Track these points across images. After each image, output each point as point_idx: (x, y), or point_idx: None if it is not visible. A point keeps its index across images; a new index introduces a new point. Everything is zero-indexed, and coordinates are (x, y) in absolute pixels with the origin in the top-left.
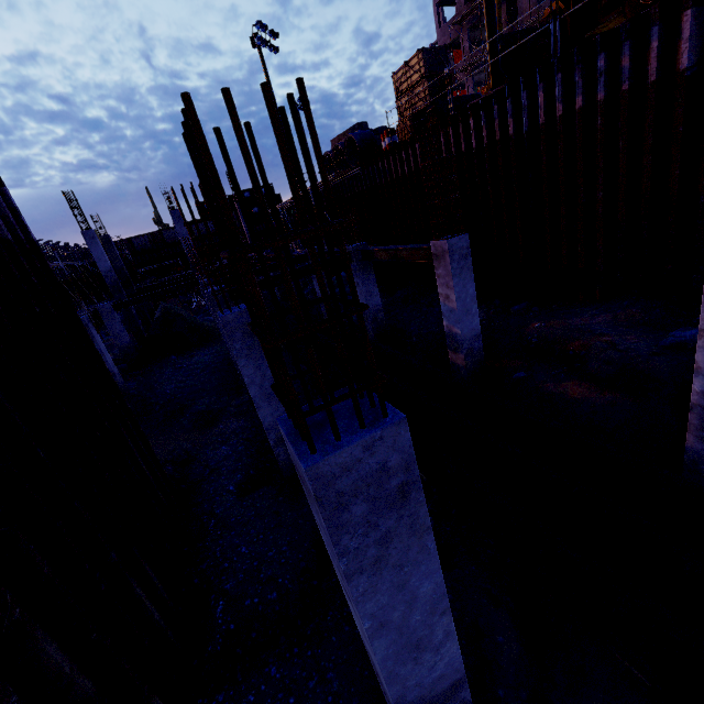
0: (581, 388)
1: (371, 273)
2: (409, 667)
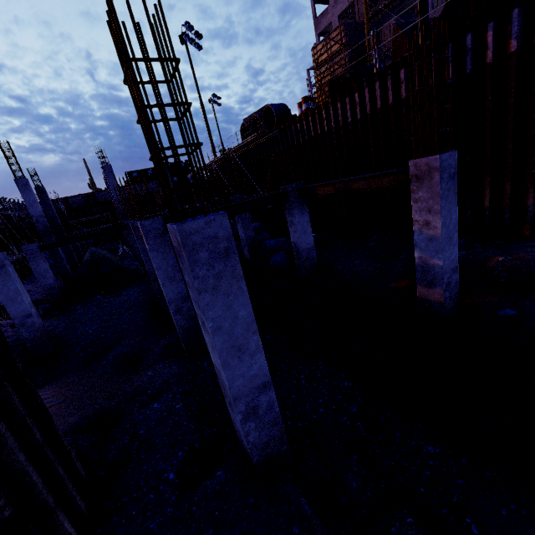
0: None
1: (305, 212)
2: None
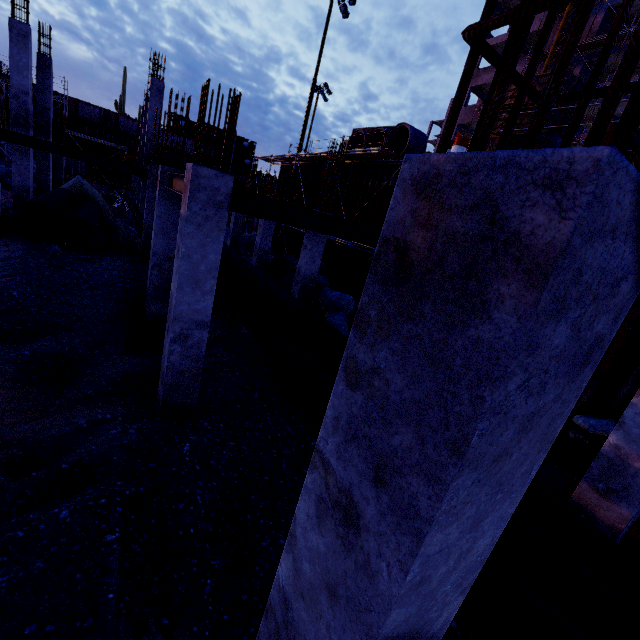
0: None
1: None
2: None
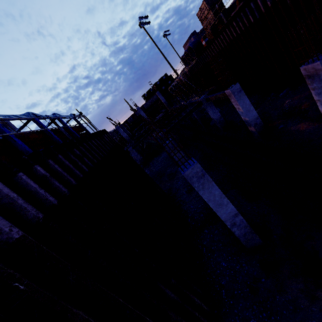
0: (305, 125)
1: (212, 105)
2: (220, 209)
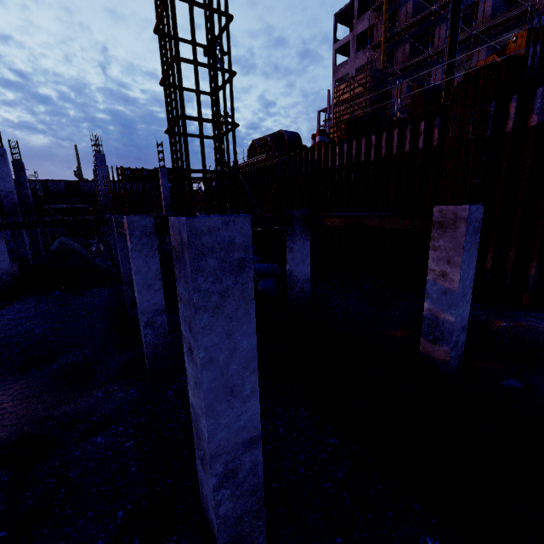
0: None
1: (307, 241)
2: None
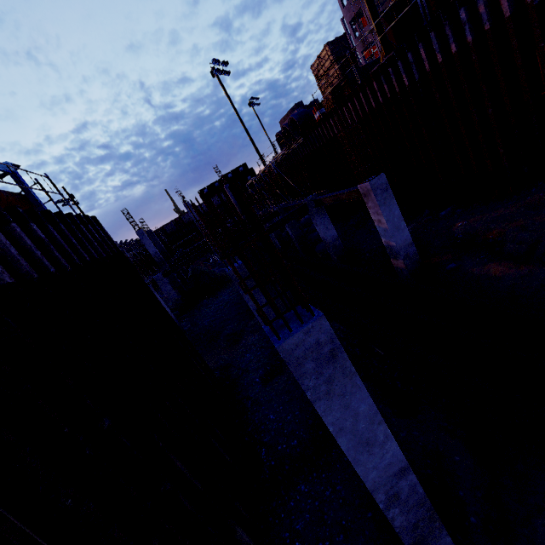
0: (501, 267)
1: (324, 214)
2: (365, 456)
